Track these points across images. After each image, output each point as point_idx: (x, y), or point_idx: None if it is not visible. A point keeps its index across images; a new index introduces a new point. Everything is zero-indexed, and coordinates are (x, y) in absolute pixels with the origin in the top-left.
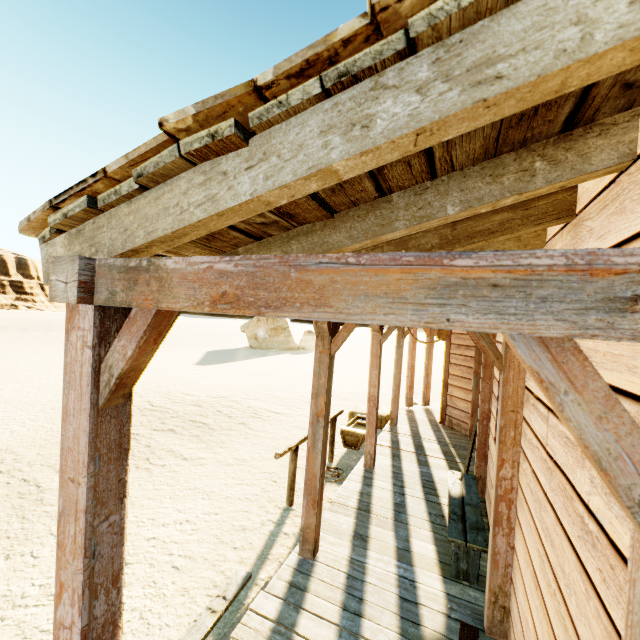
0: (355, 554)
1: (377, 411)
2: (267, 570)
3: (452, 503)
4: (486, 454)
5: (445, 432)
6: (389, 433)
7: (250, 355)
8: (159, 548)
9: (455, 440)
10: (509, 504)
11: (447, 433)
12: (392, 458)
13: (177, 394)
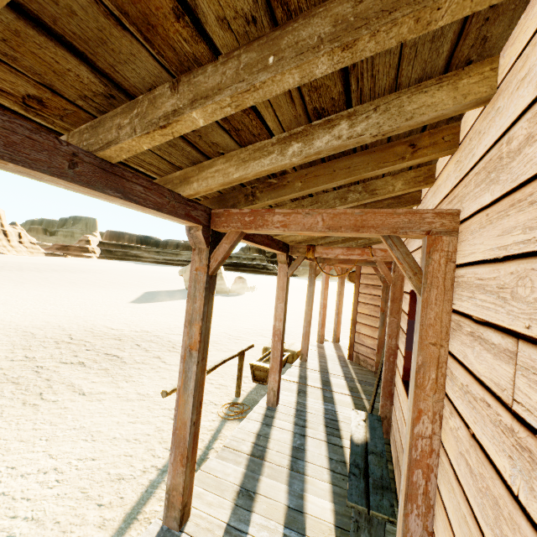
0: (235, 519)
1: (282, 346)
2: (131, 536)
3: (354, 451)
4: (392, 392)
5: (352, 368)
6: (298, 368)
7: (184, 296)
8: (2, 508)
9: (361, 376)
10: (427, 472)
11: (354, 369)
12: (298, 394)
13: (101, 328)
